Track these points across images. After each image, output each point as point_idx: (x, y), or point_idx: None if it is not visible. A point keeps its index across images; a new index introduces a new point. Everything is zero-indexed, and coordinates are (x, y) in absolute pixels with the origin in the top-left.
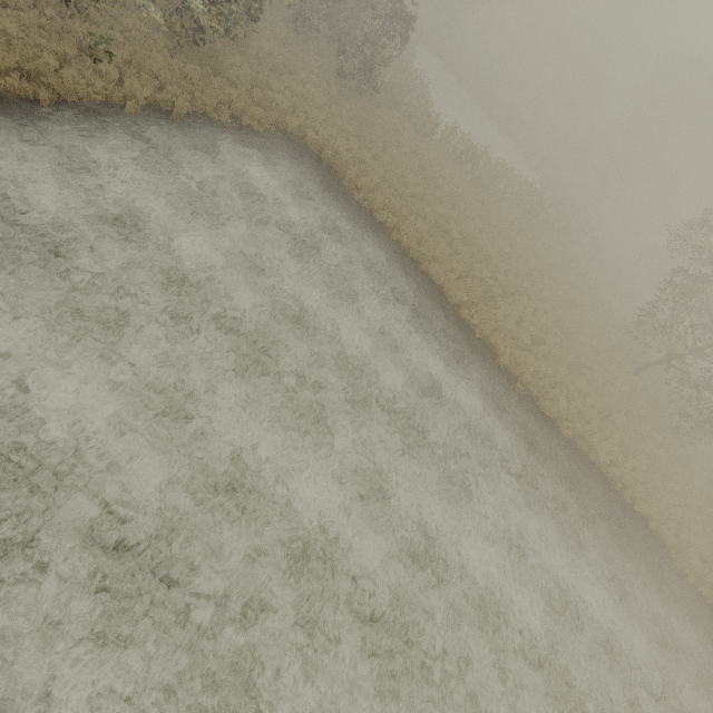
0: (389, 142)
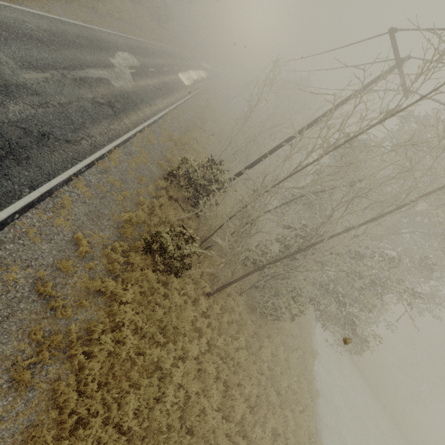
0: None
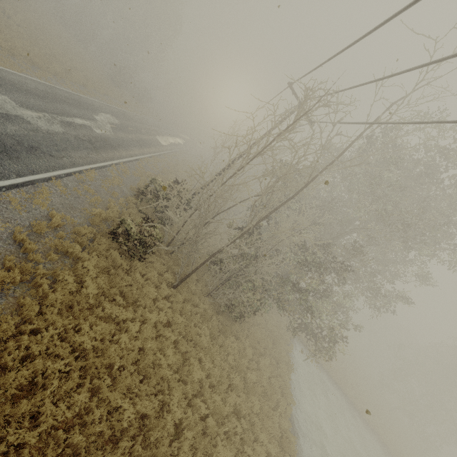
0: None
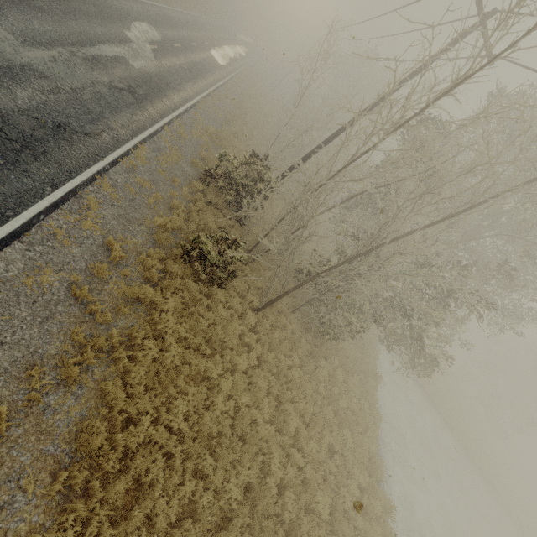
0: None
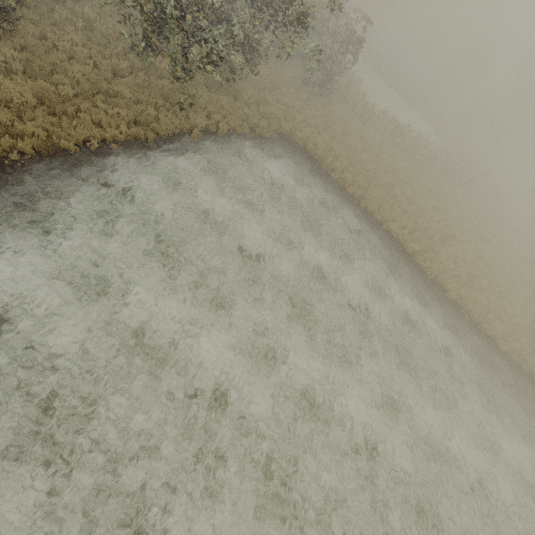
0: (346, 131)
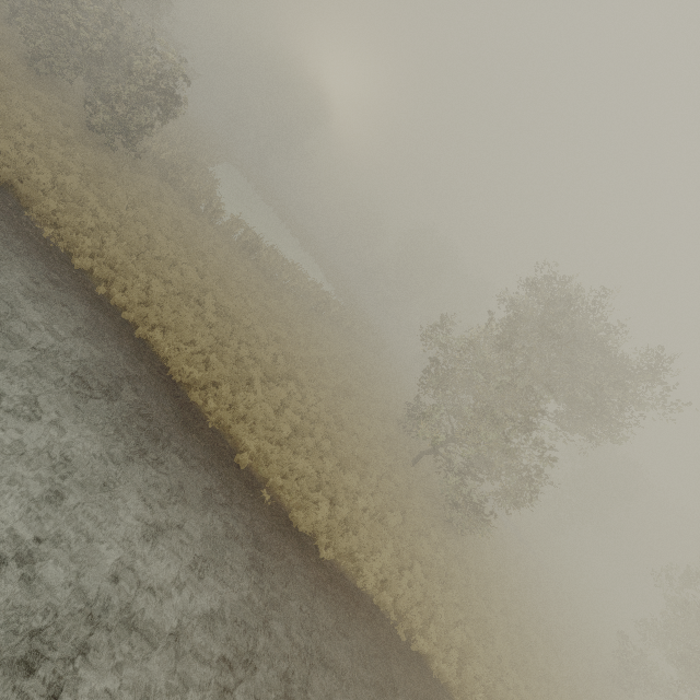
0: (139, 200)
